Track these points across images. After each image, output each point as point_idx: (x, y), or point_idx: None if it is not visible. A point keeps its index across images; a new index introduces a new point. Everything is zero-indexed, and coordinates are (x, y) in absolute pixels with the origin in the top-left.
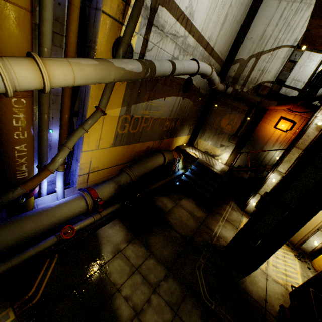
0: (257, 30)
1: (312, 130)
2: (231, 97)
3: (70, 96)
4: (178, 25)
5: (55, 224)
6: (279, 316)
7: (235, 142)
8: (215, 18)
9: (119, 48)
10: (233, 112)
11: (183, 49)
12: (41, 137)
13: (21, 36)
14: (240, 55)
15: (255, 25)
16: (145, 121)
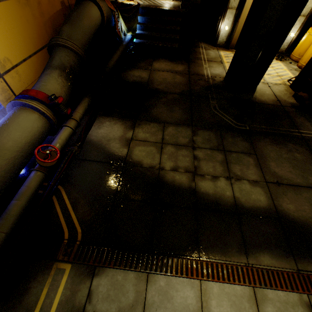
0: None
1: None
2: None
3: None
4: None
5: (18, 158)
6: (298, 102)
7: None
8: None
9: None
10: None
11: None
12: None
13: None
14: None
15: None
16: None
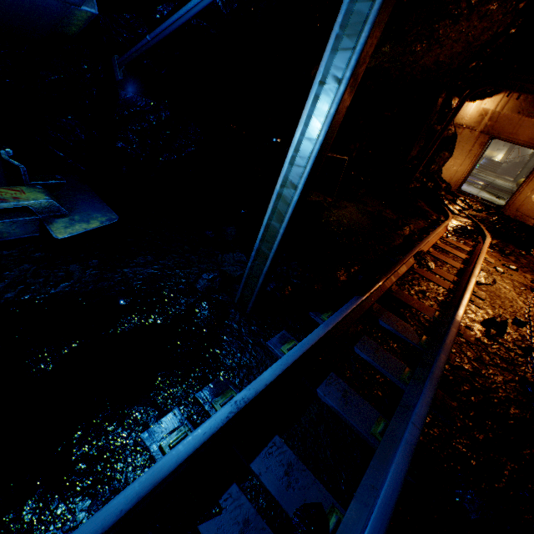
0: None
1: None
2: None
3: None
4: None
5: None
6: None
7: (508, 146)
8: None
9: None
10: None
11: None
12: None
13: None
14: None
15: None
16: None
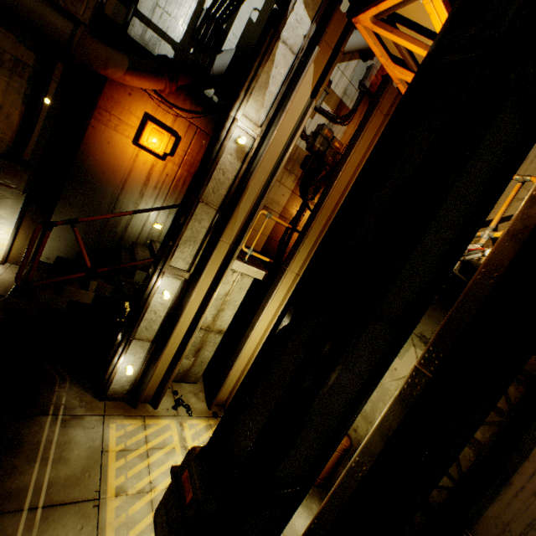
0: None
1: (231, 156)
2: None
3: None
4: None
5: None
6: None
7: (20, 184)
8: None
9: None
10: None
11: None
12: None
13: None
14: None
15: None
16: None
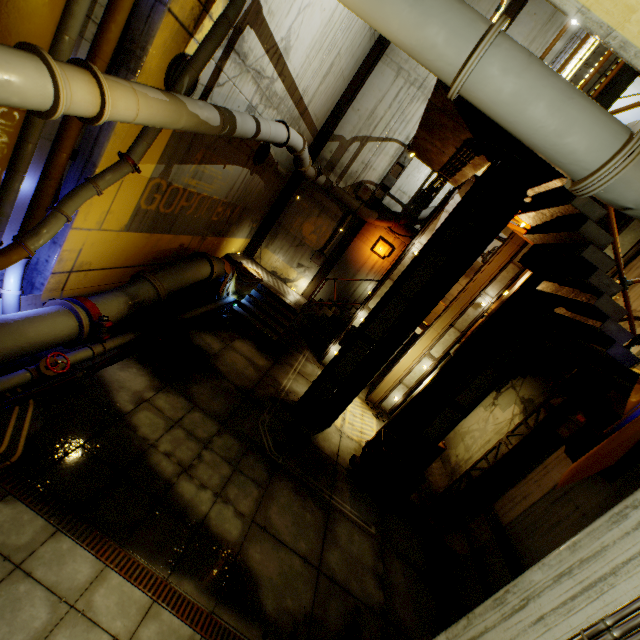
0: (367, 102)
1: (409, 259)
2: (321, 192)
3: (81, 125)
4: (267, 60)
5: (24, 350)
6: (350, 464)
7: (319, 263)
8: (317, 66)
9: (185, 75)
10: (322, 215)
11: (267, 97)
12: (9, 183)
13: (50, 17)
14: (341, 130)
15: (366, 95)
16: (187, 196)
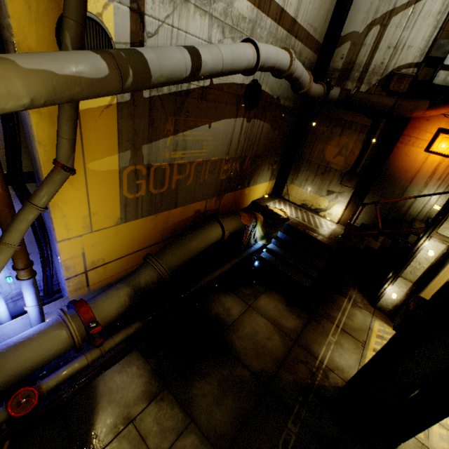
0: None
1: None
2: (339, 107)
3: None
4: None
5: (6, 383)
6: None
7: (352, 185)
8: None
9: (63, 33)
10: (344, 132)
11: (230, 26)
12: None
13: None
14: (350, 26)
15: None
16: (178, 169)
